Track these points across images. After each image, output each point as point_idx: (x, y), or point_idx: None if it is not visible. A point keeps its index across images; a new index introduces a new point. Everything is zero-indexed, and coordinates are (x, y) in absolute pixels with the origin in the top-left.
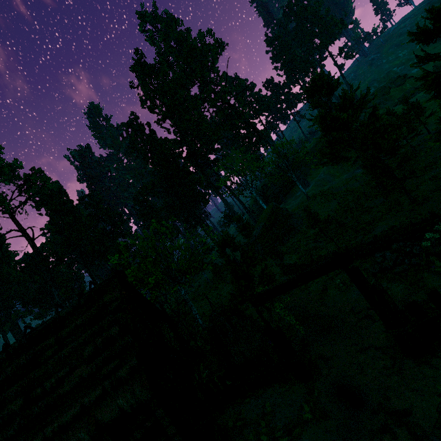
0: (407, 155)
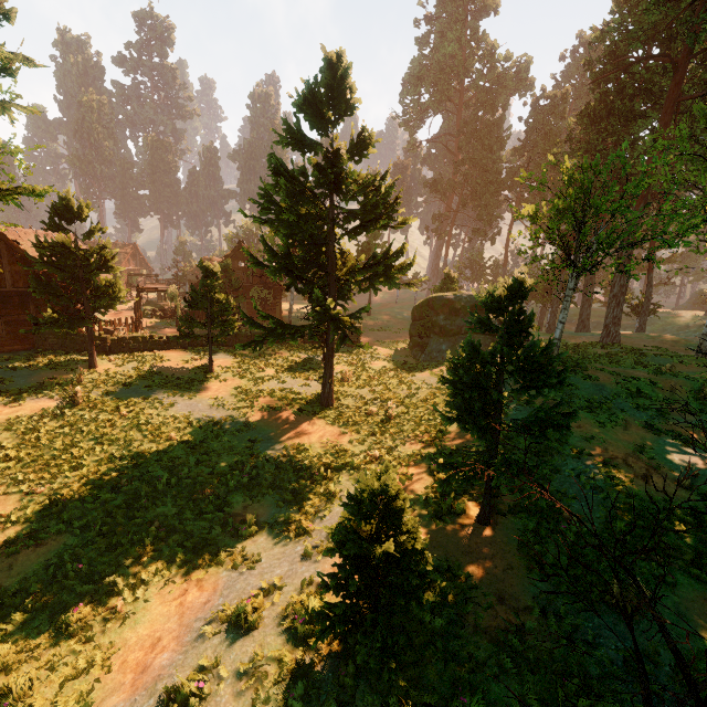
0: (186, 318)
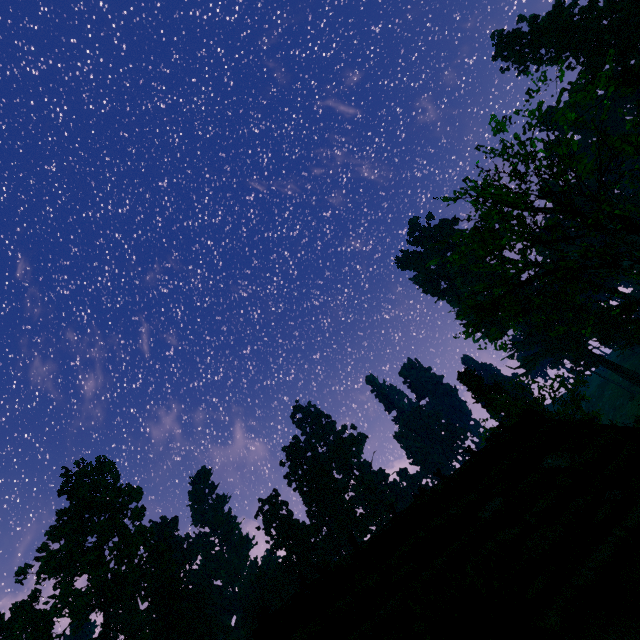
0: None
